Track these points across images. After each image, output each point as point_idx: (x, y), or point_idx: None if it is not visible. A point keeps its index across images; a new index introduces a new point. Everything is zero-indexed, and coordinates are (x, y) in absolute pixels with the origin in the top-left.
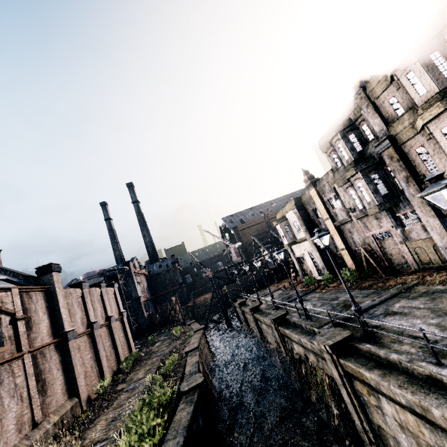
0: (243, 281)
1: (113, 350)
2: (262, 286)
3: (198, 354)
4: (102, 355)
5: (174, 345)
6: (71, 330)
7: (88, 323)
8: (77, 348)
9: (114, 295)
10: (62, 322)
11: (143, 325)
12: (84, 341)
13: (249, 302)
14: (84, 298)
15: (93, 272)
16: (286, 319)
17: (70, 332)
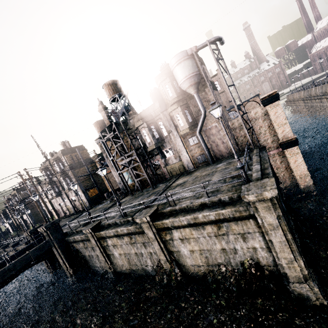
0: None
1: None
2: None
3: None
4: None
5: None
6: None
7: None
8: None
9: None
10: None
11: None
12: None
13: None
14: None
15: None
16: None
17: None
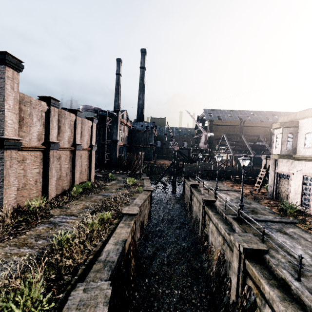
0: (201, 166)
1: (71, 172)
2: (215, 178)
3: (131, 225)
4: (52, 174)
5: (122, 192)
6: (13, 138)
7: (46, 140)
8: (21, 160)
9: (90, 128)
10: (3, 126)
11: (113, 161)
12: (34, 155)
13: (202, 189)
14: (49, 115)
15: (90, 107)
16: (263, 257)
17: (11, 140)
